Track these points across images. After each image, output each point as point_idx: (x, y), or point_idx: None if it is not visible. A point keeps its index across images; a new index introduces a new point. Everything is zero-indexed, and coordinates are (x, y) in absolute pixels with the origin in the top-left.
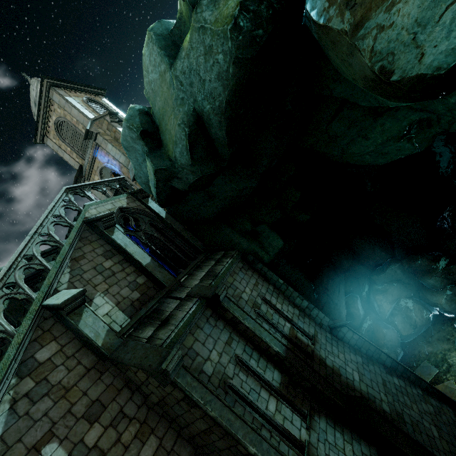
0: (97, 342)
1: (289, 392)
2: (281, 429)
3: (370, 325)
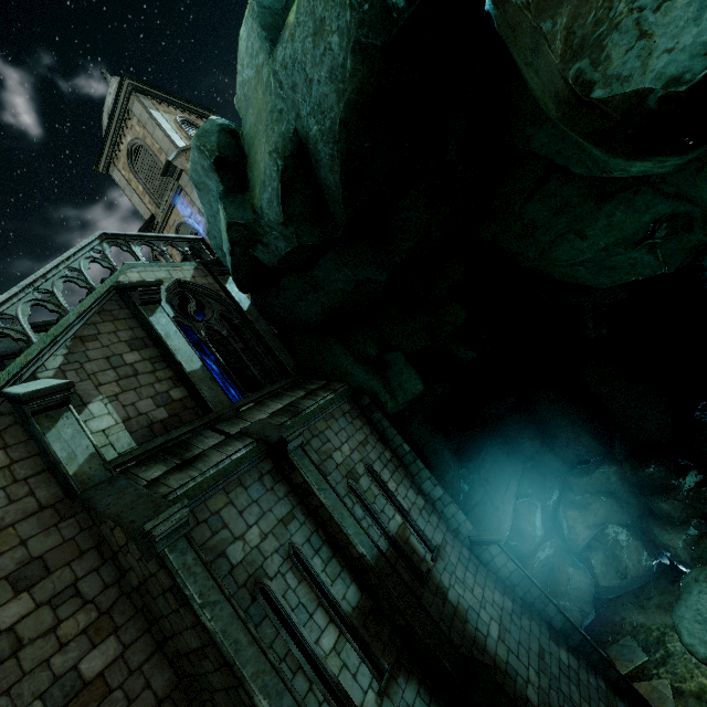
0: (67, 467)
1: (366, 627)
2: (331, 682)
3: (548, 556)
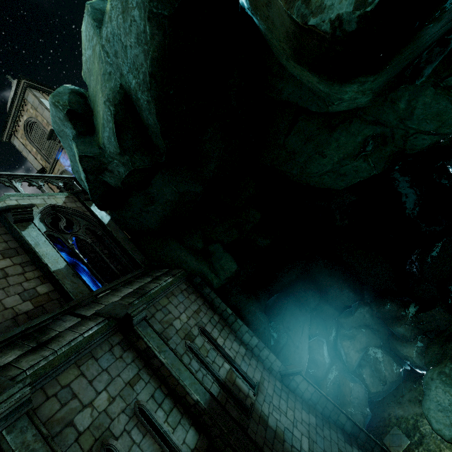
0: None
1: None
2: None
3: (335, 376)
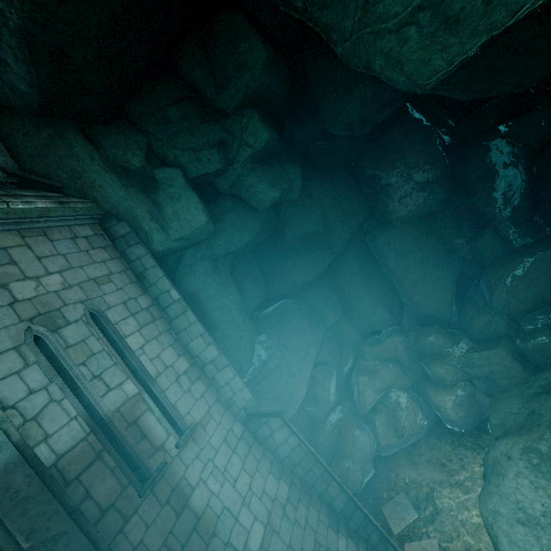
0: None
1: None
2: None
3: (339, 419)
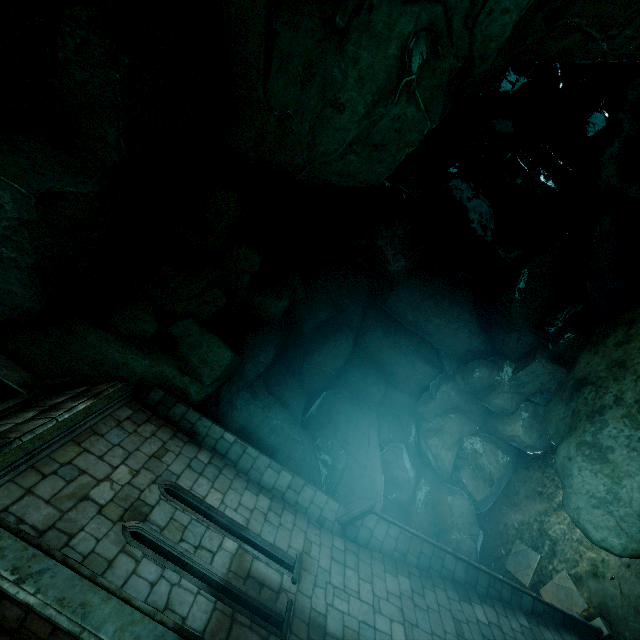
0: None
1: None
2: None
3: (427, 494)
